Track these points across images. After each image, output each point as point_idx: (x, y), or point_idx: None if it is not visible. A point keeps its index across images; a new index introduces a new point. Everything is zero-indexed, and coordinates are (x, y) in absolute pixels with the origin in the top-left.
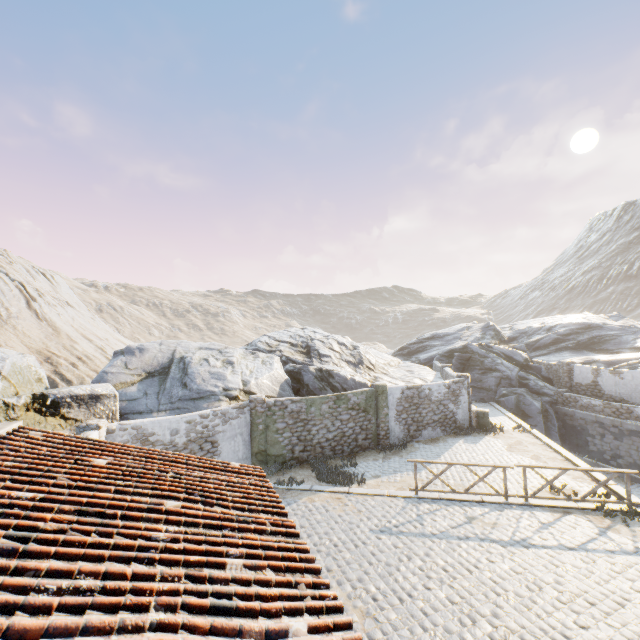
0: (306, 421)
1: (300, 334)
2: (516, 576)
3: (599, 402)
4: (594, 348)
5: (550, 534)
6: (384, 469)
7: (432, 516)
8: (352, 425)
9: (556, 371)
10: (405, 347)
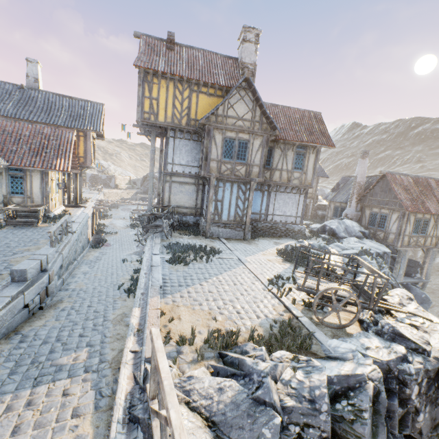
0: None
1: None
2: None
3: None
4: None
5: None
6: None
7: None
8: None
9: None
10: None
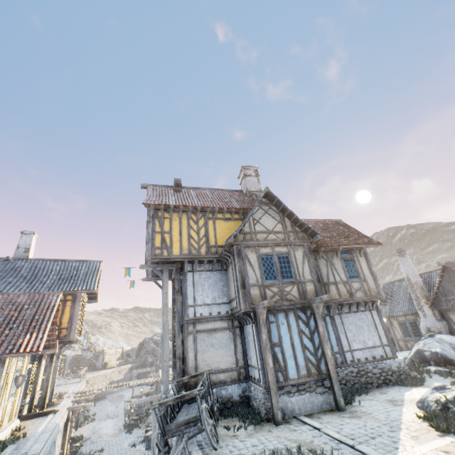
0: None
1: None
2: None
3: None
4: None
5: None
6: None
7: None
8: None
9: None
10: None
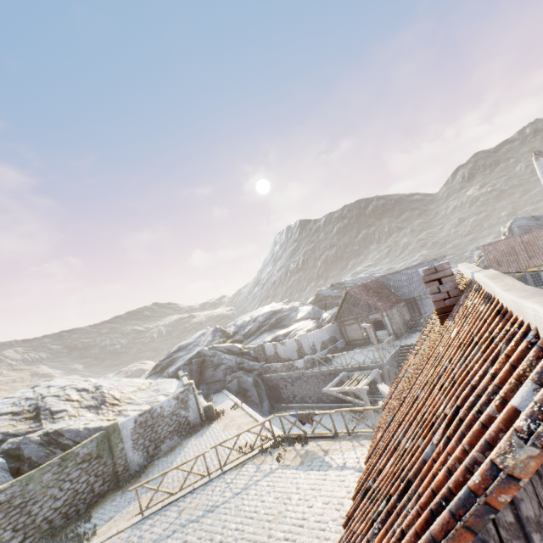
0: (23, 504)
1: (28, 396)
2: (200, 541)
3: (280, 365)
4: (279, 326)
5: (230, 489)
6: (120, 506)
7: (152, 529)
8: (86, 478)
9: (258, 351)
10: (158, 365)
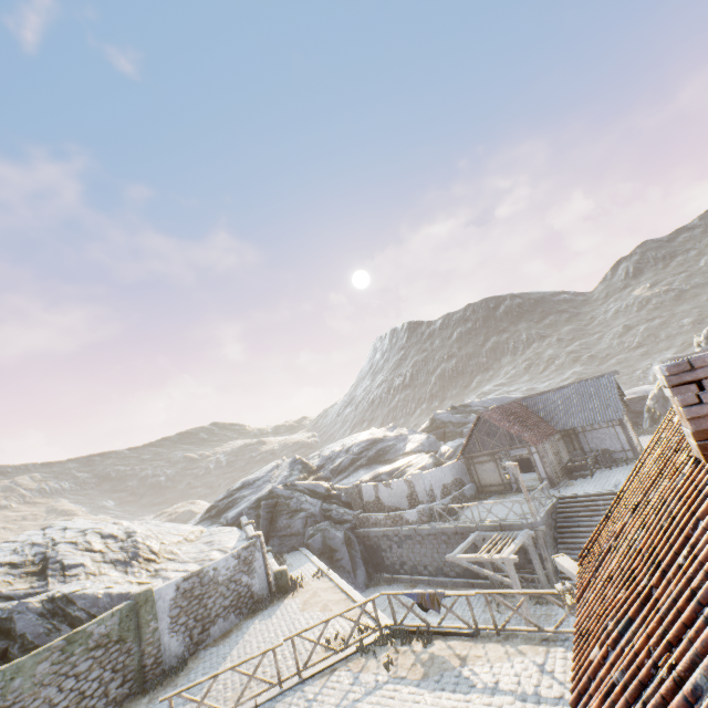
0: None
1: (35, 541)
2: None
3: (383, 516)
4: (381, 460)
5: None
6: None
7: None
8: (98, 673)
9: (352, 494)
10: (214, 506)
